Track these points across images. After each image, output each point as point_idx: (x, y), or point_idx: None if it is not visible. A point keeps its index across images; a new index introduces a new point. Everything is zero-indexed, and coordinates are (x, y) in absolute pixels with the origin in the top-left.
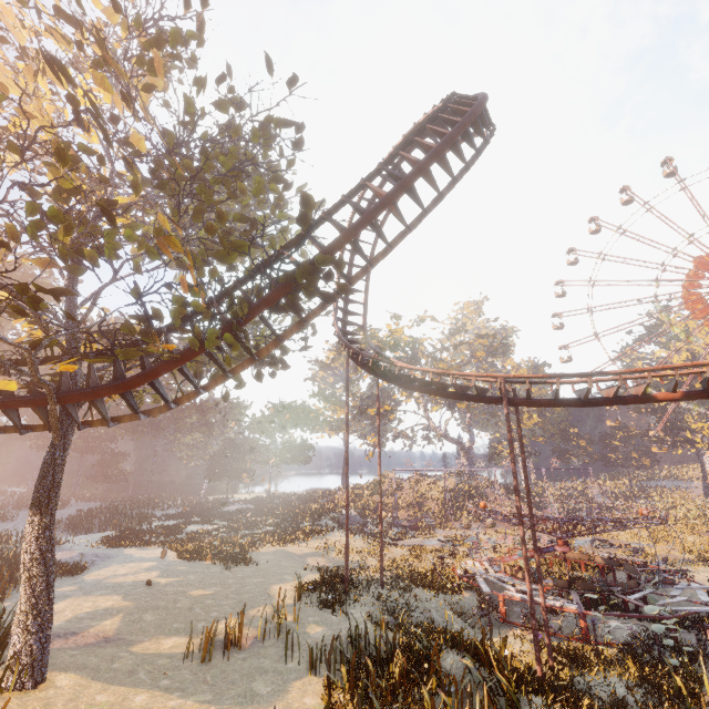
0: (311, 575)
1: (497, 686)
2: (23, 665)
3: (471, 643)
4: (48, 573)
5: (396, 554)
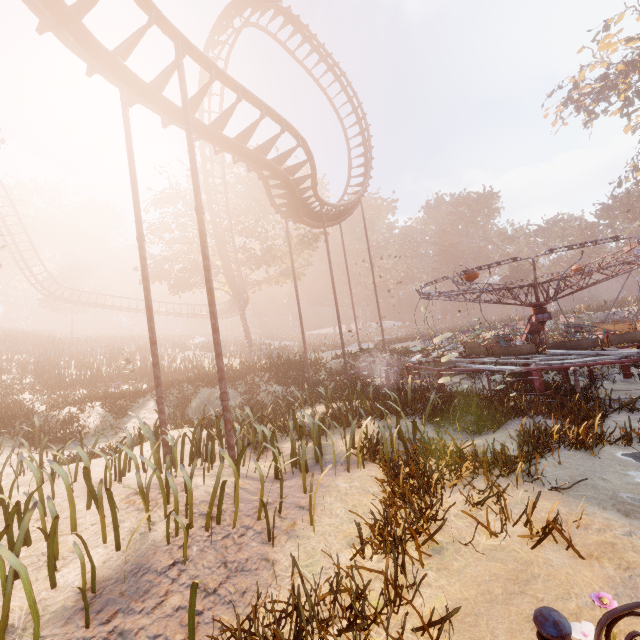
0: None
1: (244, 364)
2: (247, 358)
3: (302, 364)
4: (248, 337)
5: None
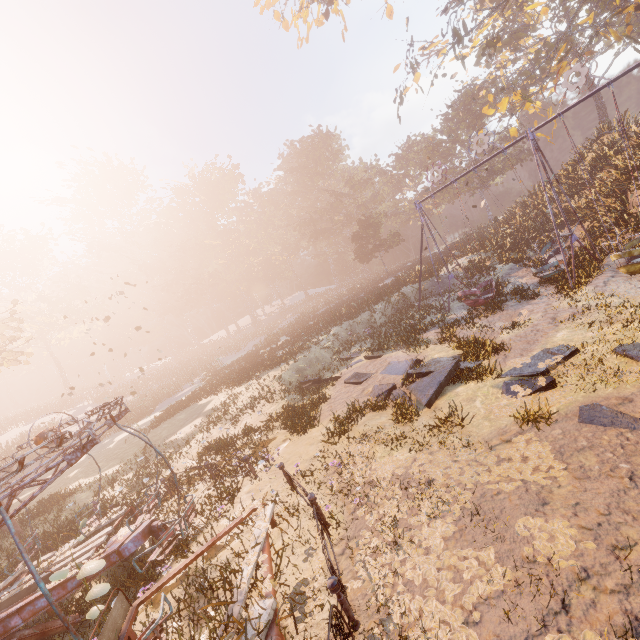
0: (116, 467)
1: None
2: None
3: None
4: None
5: (259, 420)
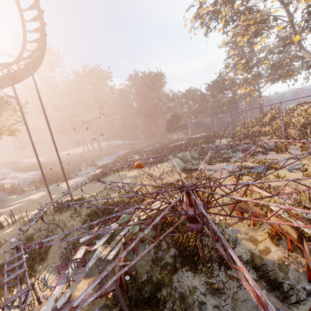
0: (94, 193)
1: None
2: None
3: None
4: None
5: (174, 179)
